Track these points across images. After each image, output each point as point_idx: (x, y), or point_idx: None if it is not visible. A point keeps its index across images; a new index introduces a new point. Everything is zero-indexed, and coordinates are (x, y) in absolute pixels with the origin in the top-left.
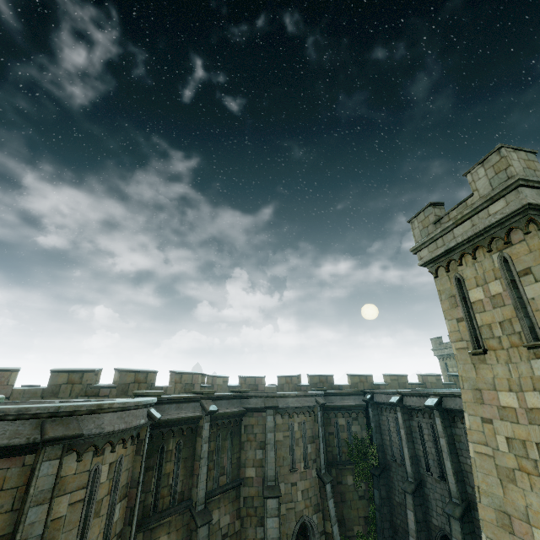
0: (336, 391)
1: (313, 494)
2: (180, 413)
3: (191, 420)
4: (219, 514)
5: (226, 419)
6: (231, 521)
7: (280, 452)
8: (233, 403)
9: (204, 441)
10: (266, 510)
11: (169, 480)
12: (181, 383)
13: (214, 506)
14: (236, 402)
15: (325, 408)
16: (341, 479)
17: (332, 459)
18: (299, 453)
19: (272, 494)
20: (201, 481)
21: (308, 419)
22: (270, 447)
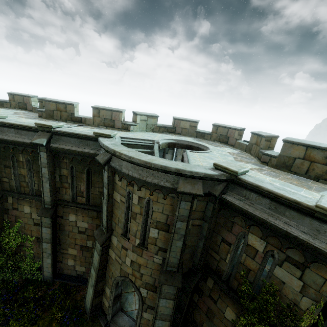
0: (261, 187)
1: (148, 274)
2: (19, 137)
3: (30, 146)
4: (77, 218)
5: (80, 156)
6: (90, 228)
7: (117, 212)
8: (88, 144)
9: (43, 166)
10: (95, 243)
11: (26, 179)
12: (100, 117)
13: (72, 211)
14: (93, 143)
15: (224, 203)
16: (216, 299)
17: (214, 268)
18: (136, 228)
19: (97, 238)
20: (45, 191)
21: (160, 201)
22: (104, 201)
